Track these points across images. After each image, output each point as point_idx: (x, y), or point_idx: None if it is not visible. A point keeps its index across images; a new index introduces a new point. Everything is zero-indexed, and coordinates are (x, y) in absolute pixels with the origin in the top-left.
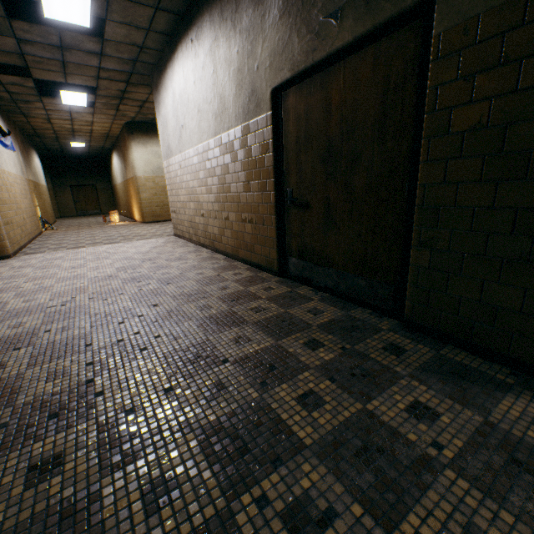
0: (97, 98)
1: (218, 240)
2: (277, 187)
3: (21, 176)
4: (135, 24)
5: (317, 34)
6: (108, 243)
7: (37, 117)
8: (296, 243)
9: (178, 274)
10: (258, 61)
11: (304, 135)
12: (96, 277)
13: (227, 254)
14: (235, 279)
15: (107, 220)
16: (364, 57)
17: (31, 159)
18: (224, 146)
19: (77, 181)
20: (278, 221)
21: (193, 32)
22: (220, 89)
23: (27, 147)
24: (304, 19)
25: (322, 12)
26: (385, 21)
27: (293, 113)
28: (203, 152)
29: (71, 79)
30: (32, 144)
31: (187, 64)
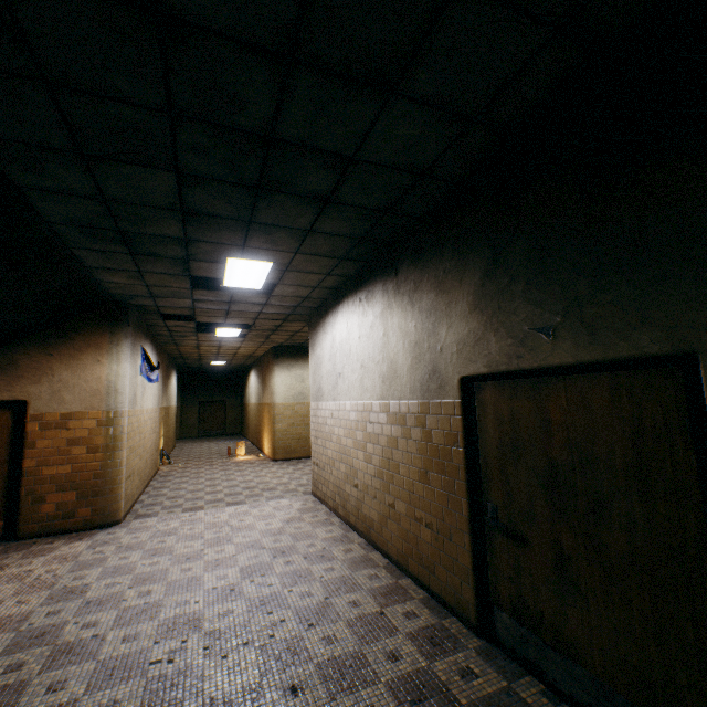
0: (250, 331)
1: (376, 530)
2: (471, 494)
3: (156, 407)
4: (304, 284)
5: (521, 341)
6: (230, 502)
7: (188, 345)
8: (507, 589)
9: (322, 600)
10: (441, 342)
11: (511, 442)
12: (214, 588)
13: (389, 556)
14: (409, 631)
15: (230, 449)
16: (594, 382)
17: (169, 382)
18: (393, 415)
19: (207, 396)
20: (474, 543)
21: (363, 294)
22: (391, 354)
23: (169, 370)
24: (502, 322)
25: (526, 322)
26: (622, 358)
27: (491, 410)
28: (363, 410)
29: (230, 320)
30: (174, 365)
31: (352, 318)
